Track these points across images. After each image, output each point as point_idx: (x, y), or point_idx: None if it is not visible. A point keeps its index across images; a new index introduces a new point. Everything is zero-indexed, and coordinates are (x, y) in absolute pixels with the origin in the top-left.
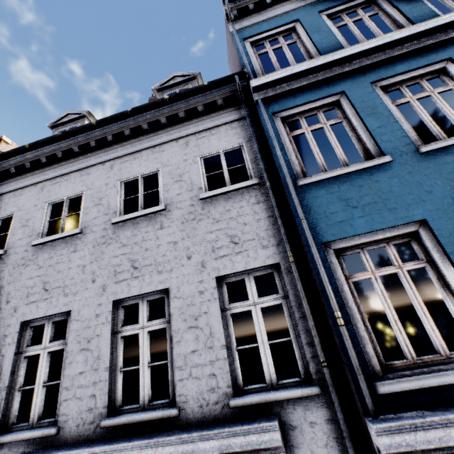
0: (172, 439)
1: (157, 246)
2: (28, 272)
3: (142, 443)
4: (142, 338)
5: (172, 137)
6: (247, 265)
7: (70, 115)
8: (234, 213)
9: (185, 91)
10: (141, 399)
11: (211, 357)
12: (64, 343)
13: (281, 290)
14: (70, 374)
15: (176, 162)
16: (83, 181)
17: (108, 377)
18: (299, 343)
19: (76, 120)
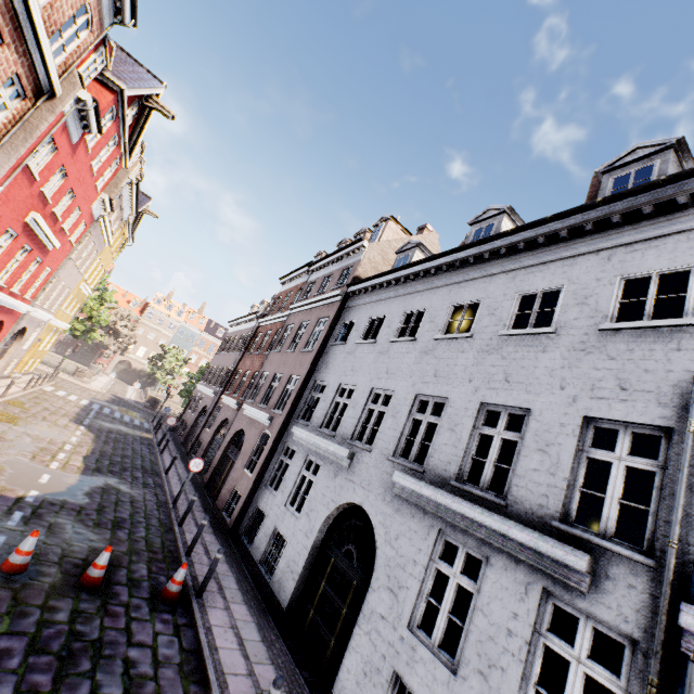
0: (494, 515)
1: (533, 367)
2: (426, 358)
3: (473, 505)
4: (495, 441)
5: (593, 248)
6: (627, 417)
7: (490, 211)
8: (636, 355)
9: (627, 191)
10: (481, 484)
11: (549, 481)
12: (438, 420)
13: (662, 458)
14: (438, 442)
15: (586, 280)
16: (484, 288)
17: (462, 456)
18: (656, 518)
19: (495, 217)
